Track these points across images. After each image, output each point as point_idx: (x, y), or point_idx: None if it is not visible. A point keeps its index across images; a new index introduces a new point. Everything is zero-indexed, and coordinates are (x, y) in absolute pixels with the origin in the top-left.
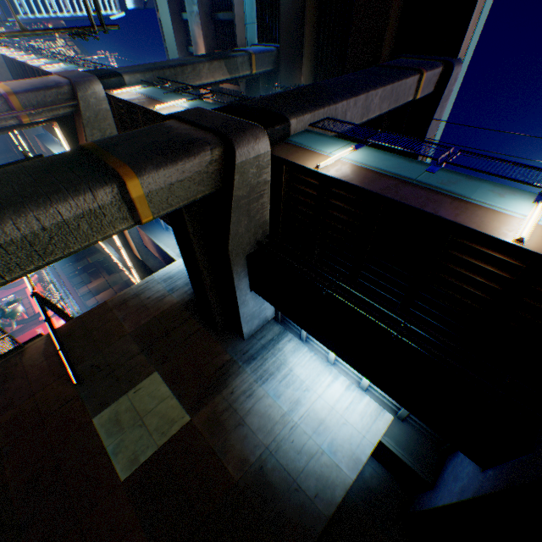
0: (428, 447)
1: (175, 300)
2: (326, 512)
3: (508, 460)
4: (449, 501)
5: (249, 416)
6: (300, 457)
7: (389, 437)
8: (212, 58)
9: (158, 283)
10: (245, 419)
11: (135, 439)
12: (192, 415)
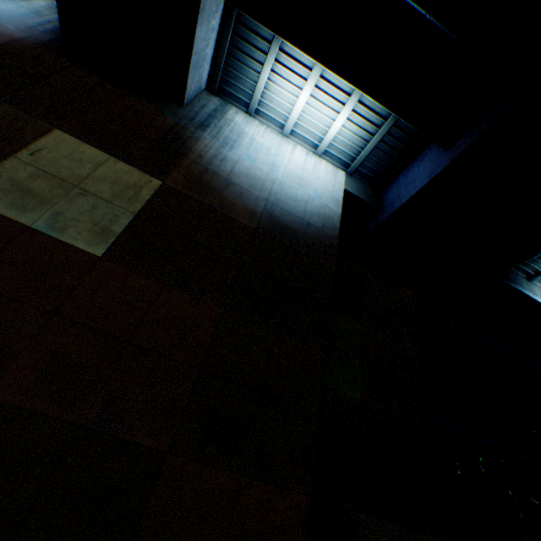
0: (370, 190)
1: (17, 34)
2: (335, 235)
3: (478, 121)
4: (418, 189)
5: (234, 178)
6: (298, 205)
7: (348, 186)
8: None
9: None
10: (232, 181)
11: (86, 211)
12: (163, 180)
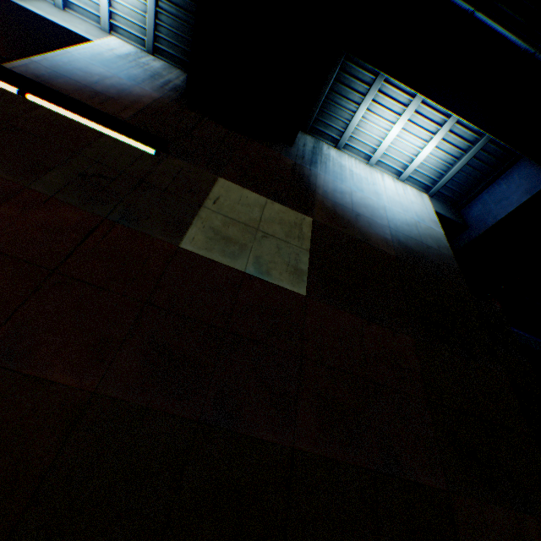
0: (450, 209)
1: (154, 94)
2: (450, 255)
3: None
4: (517, 205)
5: (356, 208)
6: (411, 229)
7: (434, 207)
8: None
9: (93, 65)
10: (356, 211)
11: (275, 253)
12: (311, 216)
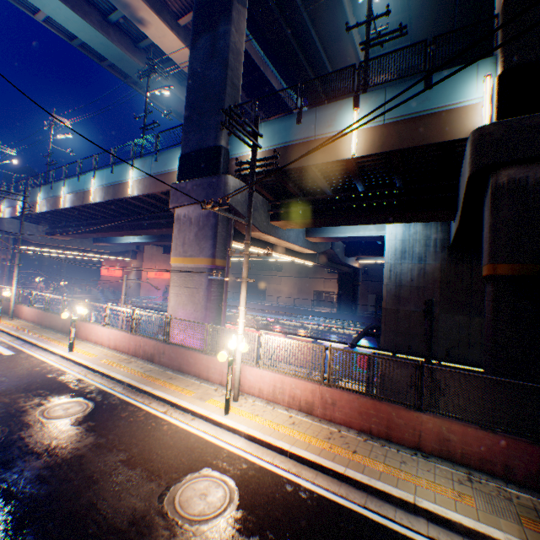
0: None
1: (435, 265)
2: None
3: None
4: None
5: None
6: None
7: None
8: (225, 15)
9: (400, 264)
10: None
11: None
12: None
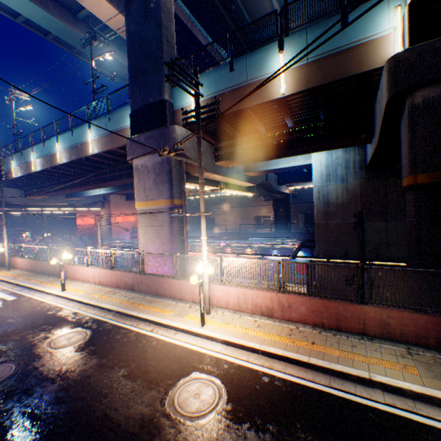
0: None
1: (356, 183)
2: None
3: None
4: None
5: None
6: None
7: None
8: None
9: (326, 186)
10: None
11: None
12: None
